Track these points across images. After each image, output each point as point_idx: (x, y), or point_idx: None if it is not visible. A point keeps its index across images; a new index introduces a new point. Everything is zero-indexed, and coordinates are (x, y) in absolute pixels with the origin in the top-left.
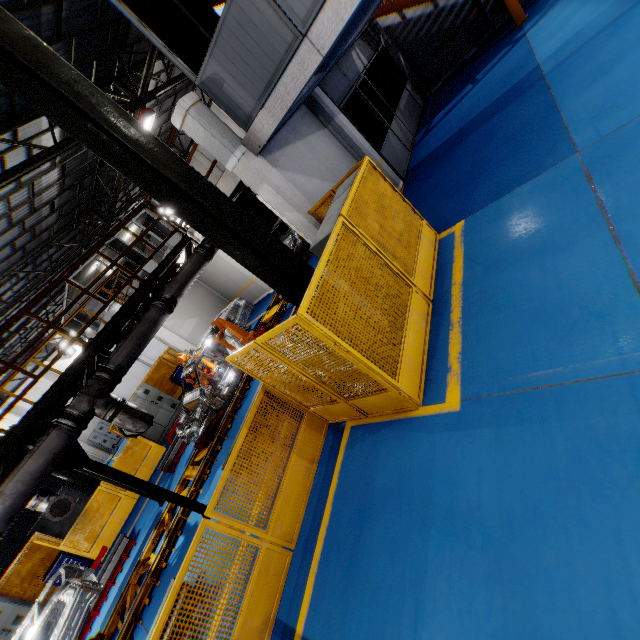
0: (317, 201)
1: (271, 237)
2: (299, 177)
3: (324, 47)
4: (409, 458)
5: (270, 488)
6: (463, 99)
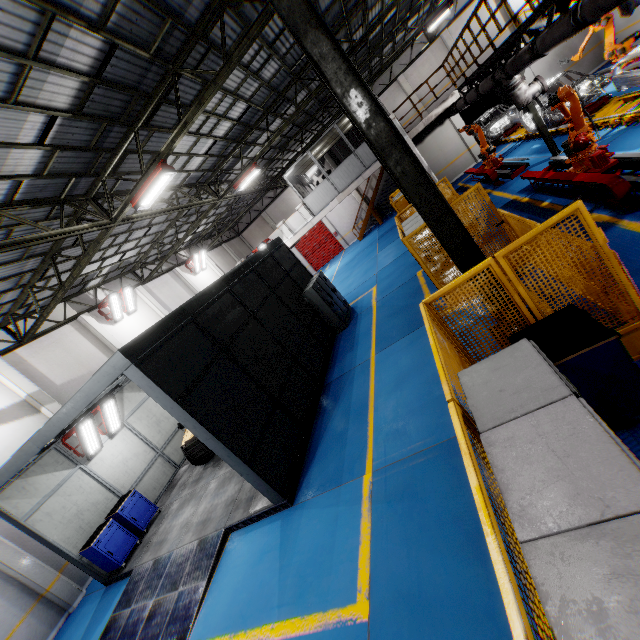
0: None
1: None
2: None
3: None
4: None
5: None
6: None
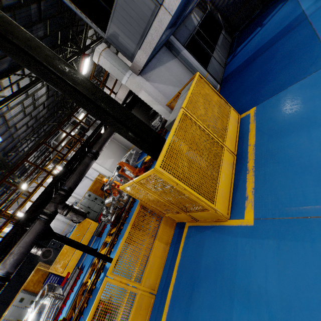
0: (171, 98)
1: (141, 122)
2: (161, 86)
3: (172, 10)
4: (221, 251)
5: (143, 259)
6: (255, 36)
